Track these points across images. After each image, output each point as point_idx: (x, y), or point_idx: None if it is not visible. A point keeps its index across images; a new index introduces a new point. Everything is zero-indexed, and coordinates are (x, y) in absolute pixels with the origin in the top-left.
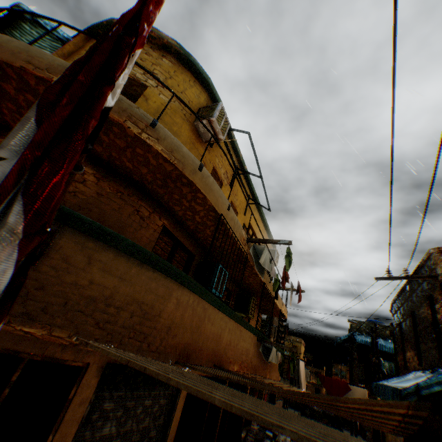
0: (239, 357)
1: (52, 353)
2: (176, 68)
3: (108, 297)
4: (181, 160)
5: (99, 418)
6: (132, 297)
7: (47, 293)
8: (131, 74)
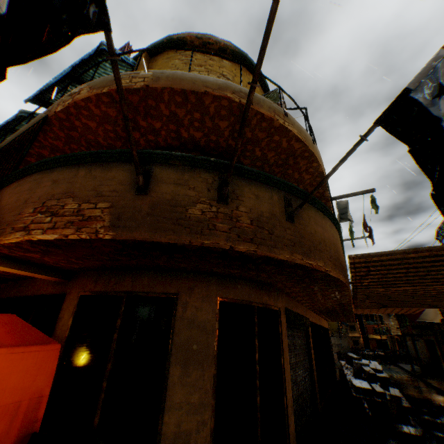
0: None
1: (265, 302)
2: (234, 66)
3: (323, 240)
4: (305, 138)
5: (288, 351)
6: (330, 240)
7: (305, 239)
8: None
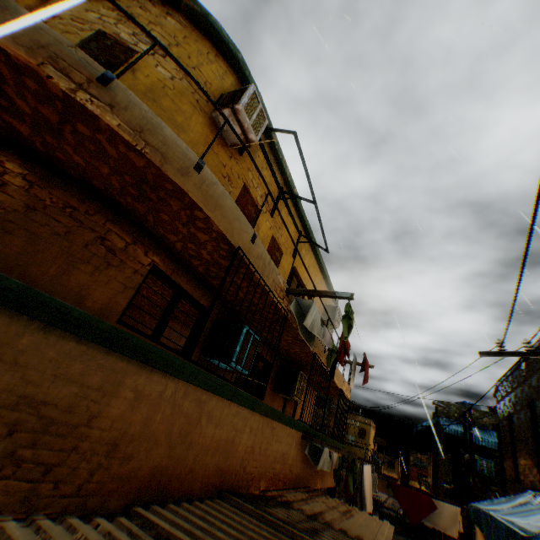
0: (269, 468)
1: None
2: (187, 33)
3: None
4: (159, 149)
5: None
6: (20, 393)
7: None
8: (112, 33)
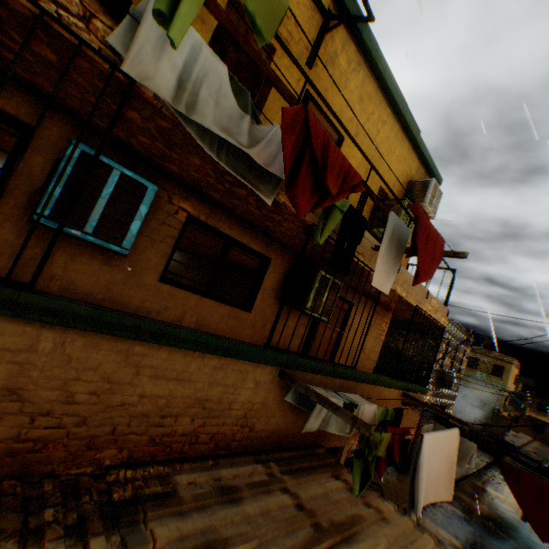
0: (138, 427)
1: None
2: None
3: None
4: None
5: None
6: None
7: None
8: None
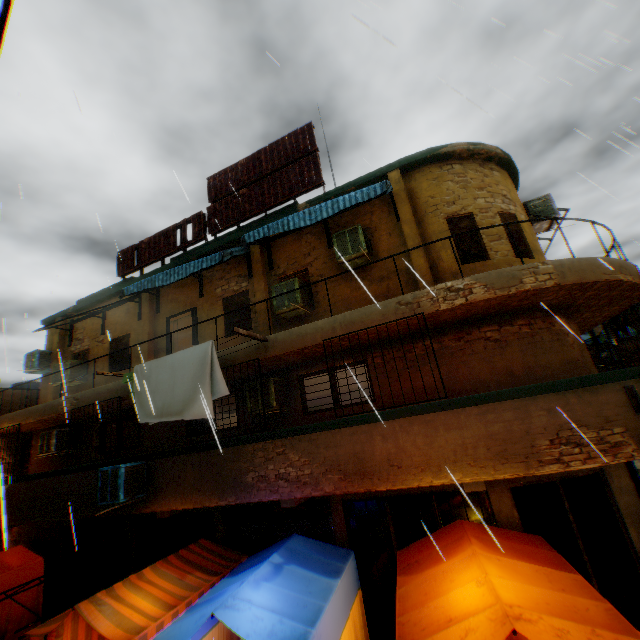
0: None
1: None
2: (501, 175)
3: None
4: None
5: None
6: None
7: None
8: (499, 208)
